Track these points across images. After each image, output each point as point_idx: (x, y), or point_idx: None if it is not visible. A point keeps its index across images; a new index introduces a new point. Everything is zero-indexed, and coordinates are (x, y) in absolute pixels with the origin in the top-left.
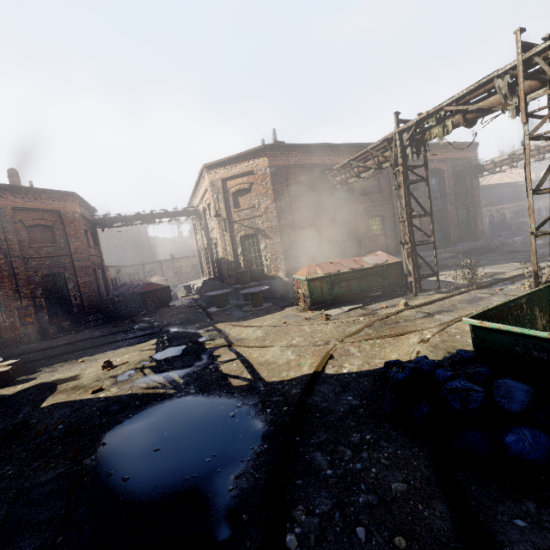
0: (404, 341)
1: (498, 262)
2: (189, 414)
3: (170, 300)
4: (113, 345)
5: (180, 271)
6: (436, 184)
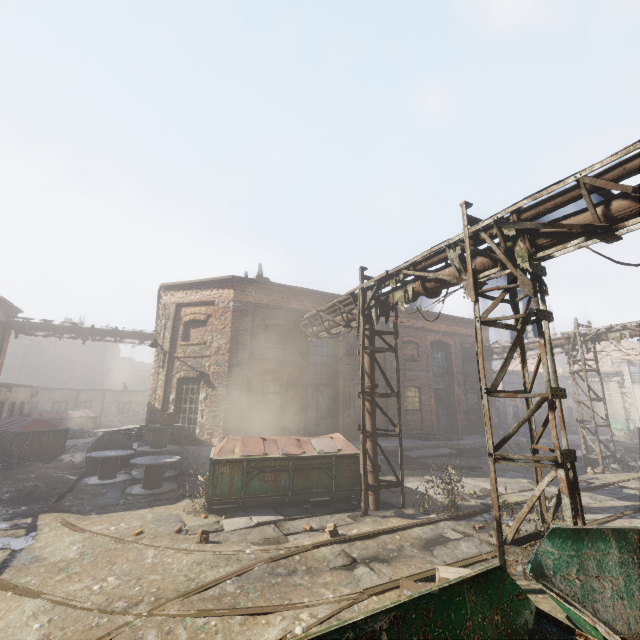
0: (255, 633)
1: (504, 473)
2: None
3: (61, 450)
4: None
5: (128, 408)
6: (443, 358)
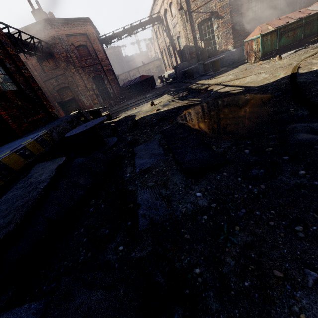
0: None
1: None
2: (217, 104)
3: (155, 85)
4: (144, 102)
5: (150, 72)
6: None
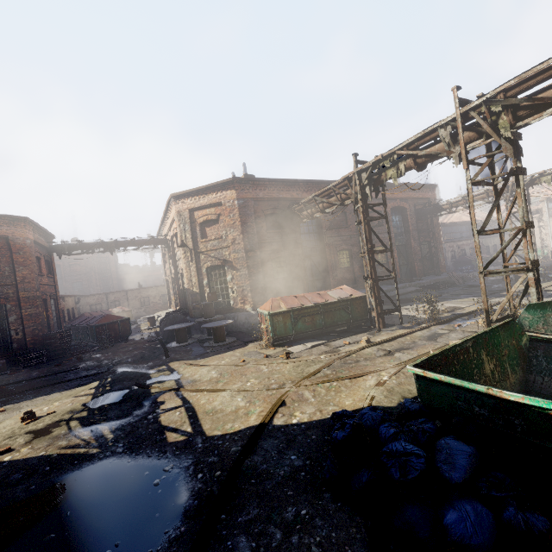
0: (361, 384)
1: (458, 296)
2: (106, 483)
3: (129, 333)
4: (47, 389)
5: (148, 301)
6: (400, 221)
